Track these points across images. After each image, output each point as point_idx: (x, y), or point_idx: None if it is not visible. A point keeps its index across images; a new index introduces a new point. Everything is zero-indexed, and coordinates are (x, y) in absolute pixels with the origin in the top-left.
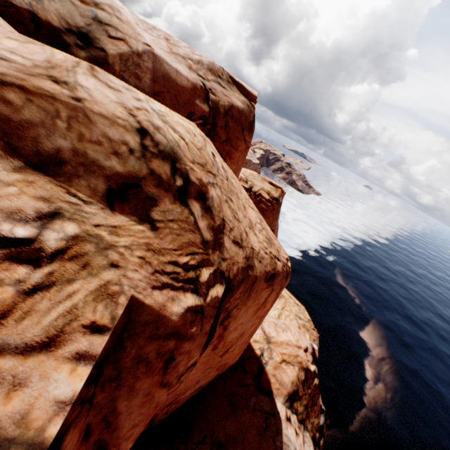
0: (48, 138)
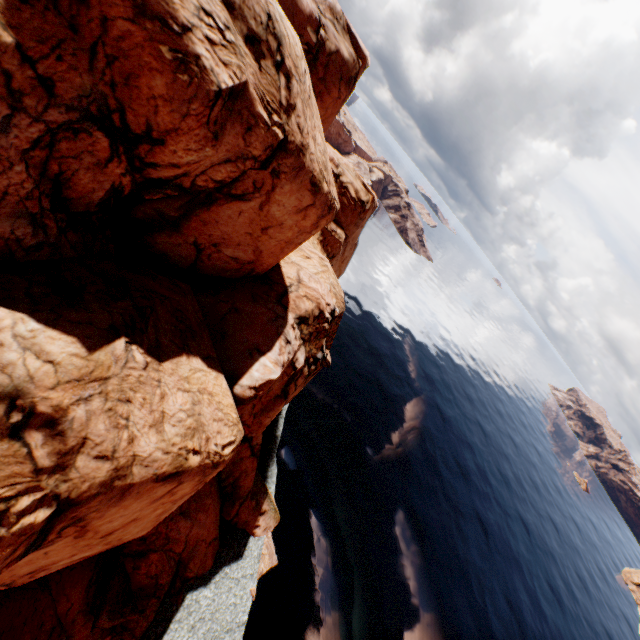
0: None
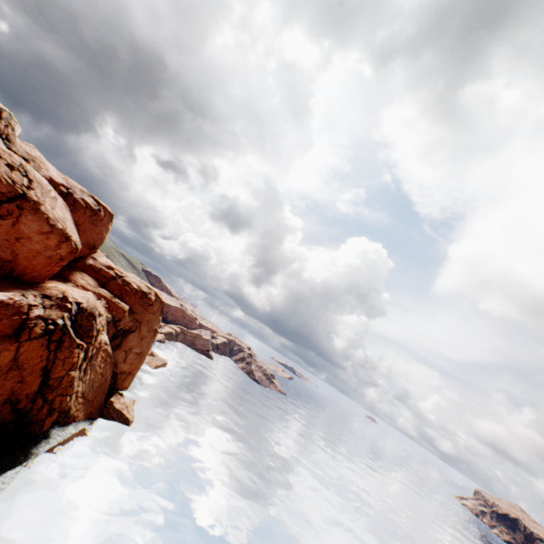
0: (3, 155)
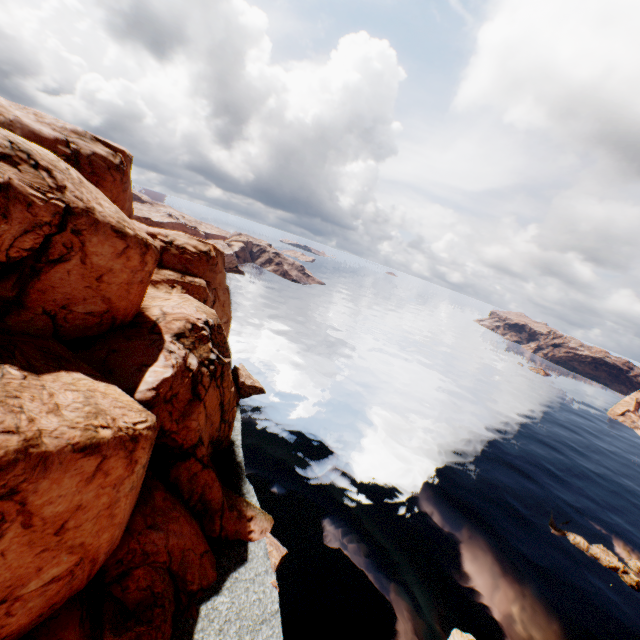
0: None
